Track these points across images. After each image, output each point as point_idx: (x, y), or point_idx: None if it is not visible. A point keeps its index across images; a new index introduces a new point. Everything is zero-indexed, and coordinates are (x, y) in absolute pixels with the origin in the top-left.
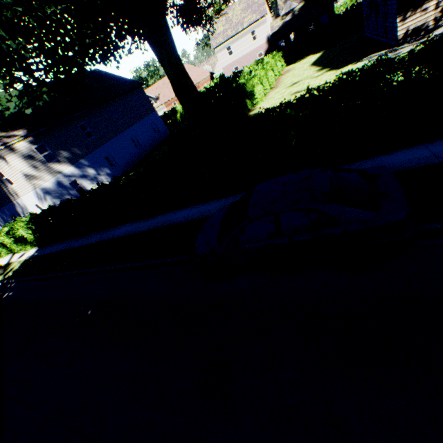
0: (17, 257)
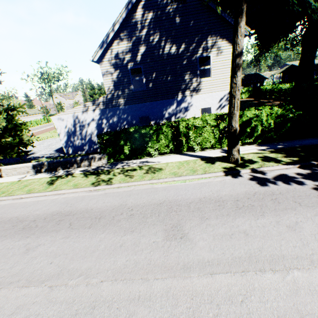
0: (218, 153)
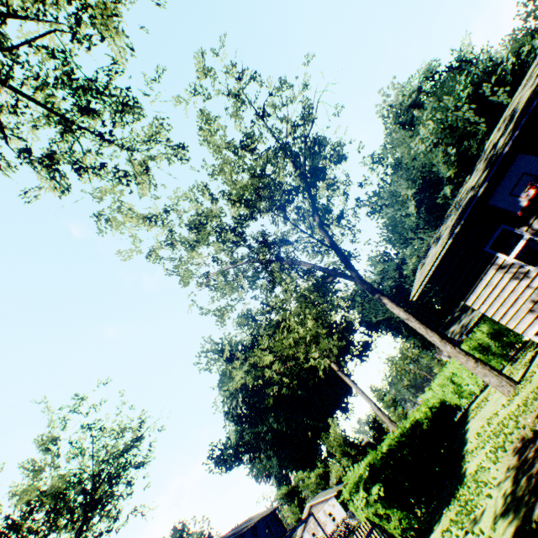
0: None
